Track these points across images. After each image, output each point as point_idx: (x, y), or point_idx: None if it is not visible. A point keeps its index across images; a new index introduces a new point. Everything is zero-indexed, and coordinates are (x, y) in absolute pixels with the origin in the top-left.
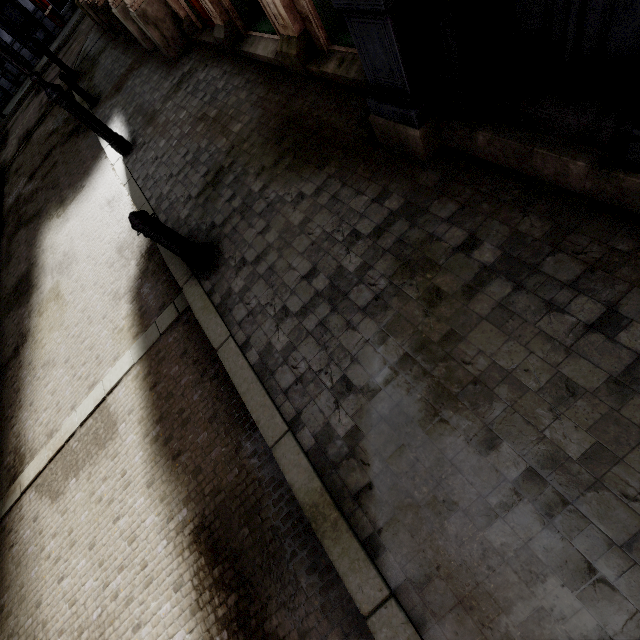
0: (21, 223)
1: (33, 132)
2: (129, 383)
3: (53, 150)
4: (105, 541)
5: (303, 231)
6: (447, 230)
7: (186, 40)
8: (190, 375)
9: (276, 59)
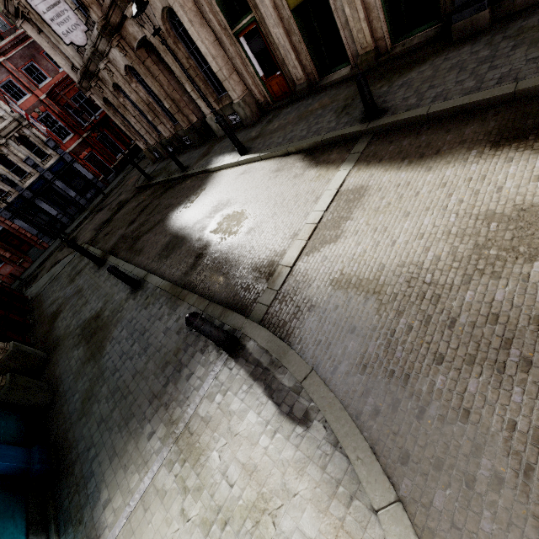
0: (140, 236)
1: (113, 217)
2: (355, 174)
3: (149, 204)
4: (418, 204)
5: (438, 71)
6: (527, 22)
7: (260, 113)
8: (407, 140)
9: (351, 72)
